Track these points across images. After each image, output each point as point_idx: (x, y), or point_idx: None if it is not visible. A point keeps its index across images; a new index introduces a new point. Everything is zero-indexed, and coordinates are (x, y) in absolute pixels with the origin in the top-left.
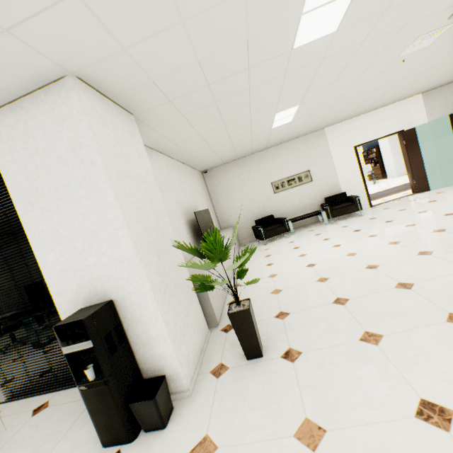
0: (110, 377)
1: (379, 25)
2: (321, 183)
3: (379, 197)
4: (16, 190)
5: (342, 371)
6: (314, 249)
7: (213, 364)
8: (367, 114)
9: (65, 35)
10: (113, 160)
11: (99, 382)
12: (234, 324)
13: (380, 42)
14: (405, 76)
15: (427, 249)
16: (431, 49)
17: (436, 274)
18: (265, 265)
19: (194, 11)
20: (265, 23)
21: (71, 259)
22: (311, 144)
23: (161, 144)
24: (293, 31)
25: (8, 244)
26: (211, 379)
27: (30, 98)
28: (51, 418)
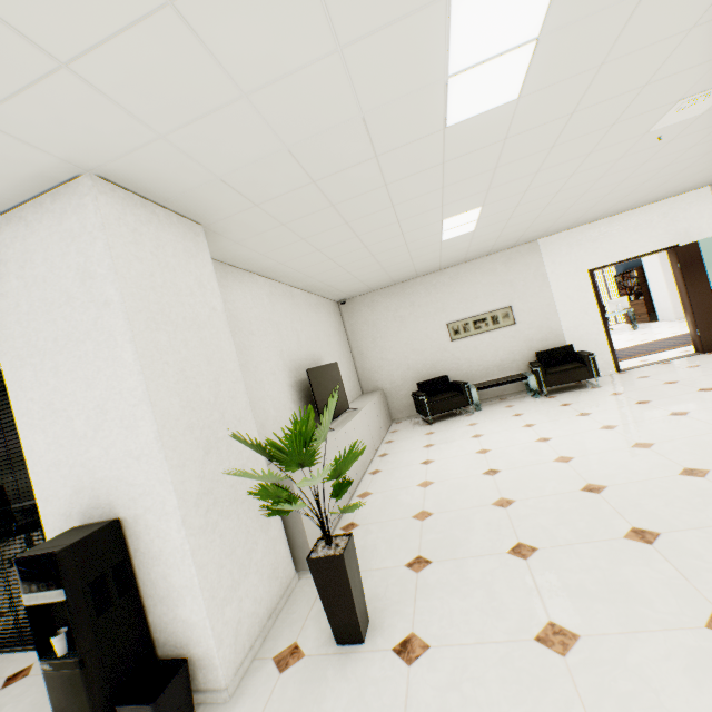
0: (88, 655)
1: (597, 87)
2: (531, 328)
3: (635, 354)
4: (4, 336)
5: (488, 703)
6: (505, 442)
7: (282, 643)
8: (612, 218)
9: (64, 121)
10: (144, 297)
11: (70, 661)
12: (317, 578)
13: (606, 112)
14: (669, 160)
15: (700, 465)
16: (709, 118)
17: (706, 519)
18: (420, 463)
19: (260, 81)
20: (387, 92)
21: (68, 447)
22: (515, 265)
23: (259, 263)
24: (439, 101)
25: None
26: (270, 672)
27: (32, 206)
28: (23, 699)
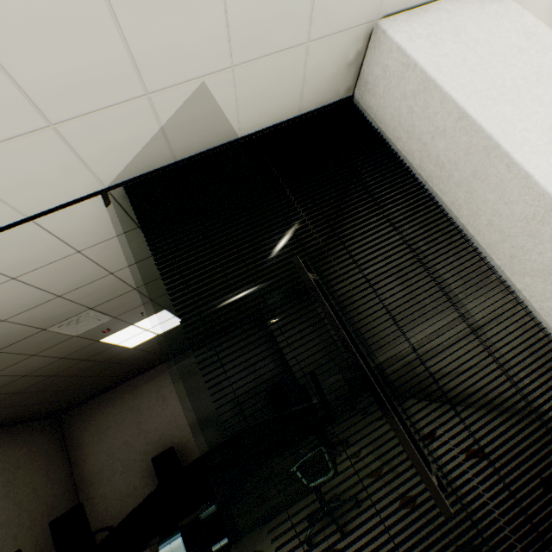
0: None
1: None
2: None
3: None
4: (458, 85)
5: None
6: None
7: None
8: None
9: None
10: None
11: None
12: None
13: None
14: None
15: None
16: None
17: None
18: None
19: None
20: None
21: None
22: None
23: None
24: None
25: (6, 444)
26: None
27: (446, 2)
28: None
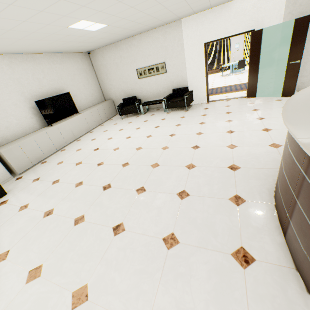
0: None
1: None
2: (173, 76)
3: (233, 90)
4: None
5: None
6: (120, 135)
7: None
8: (224, 5)
9: None
10: None
11: None
12: None
13: None
14: None
15: (131, 162)
16: None
17: (96, 183)
18: (91, 139)
19: None
20: None
21: None
22: (169, 36)
23: None
24: None
25: None
26: None
27: None
28: None
